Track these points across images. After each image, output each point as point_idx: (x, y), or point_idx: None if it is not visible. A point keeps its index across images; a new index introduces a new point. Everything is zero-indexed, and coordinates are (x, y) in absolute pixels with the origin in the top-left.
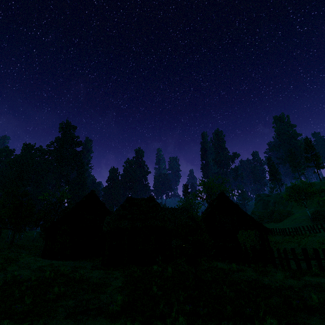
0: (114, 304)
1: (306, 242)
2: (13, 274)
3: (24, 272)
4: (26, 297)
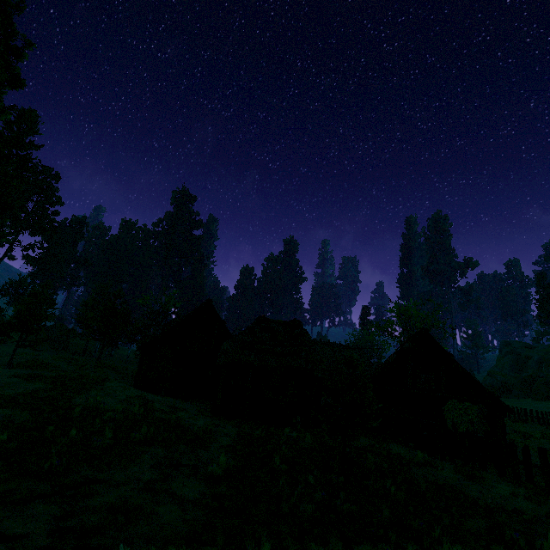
0: (215, 466)
1: None
2: (96, 401)
3: (109, 400)
4: (107, 430)
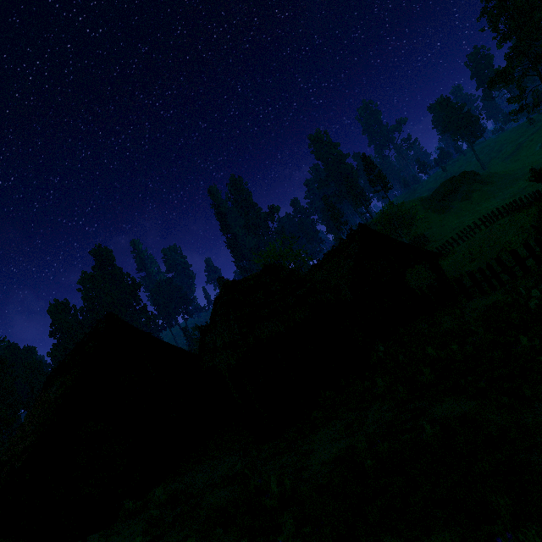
0: None
1: (449, 266)
2: None
3: None
4: None
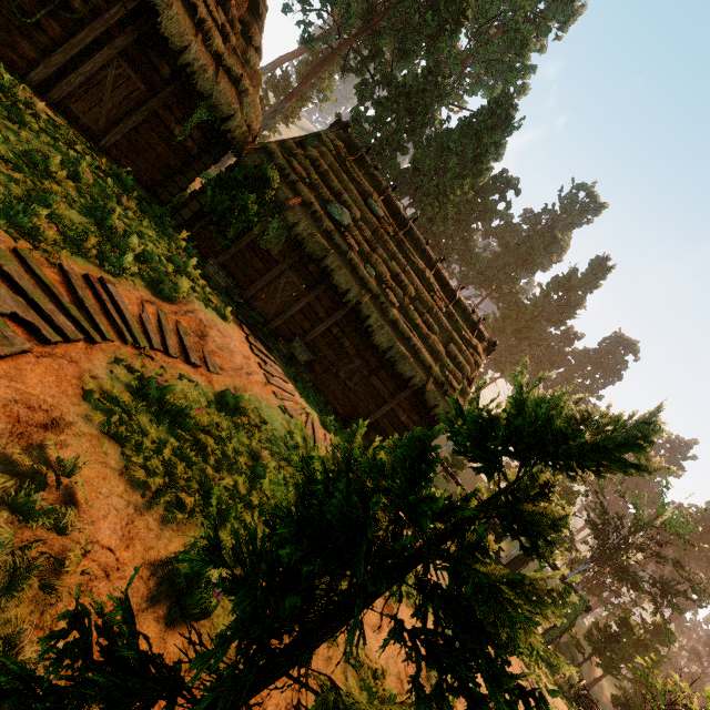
0: None
1: None
2: None
3: None
4: None
